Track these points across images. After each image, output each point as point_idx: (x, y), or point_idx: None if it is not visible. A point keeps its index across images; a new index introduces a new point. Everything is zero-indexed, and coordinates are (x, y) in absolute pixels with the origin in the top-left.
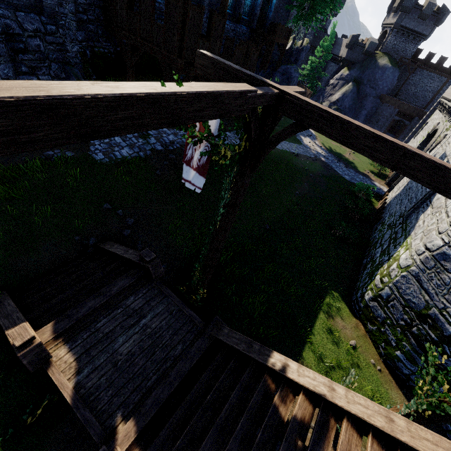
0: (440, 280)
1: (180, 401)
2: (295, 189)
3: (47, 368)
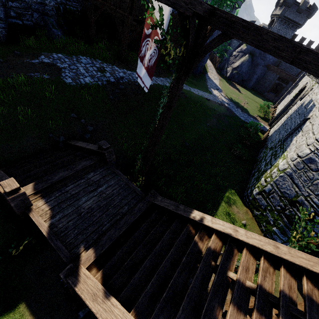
0: (306, 176)
1: (127, 240)
2: (207, 122)
3: (29, 212)
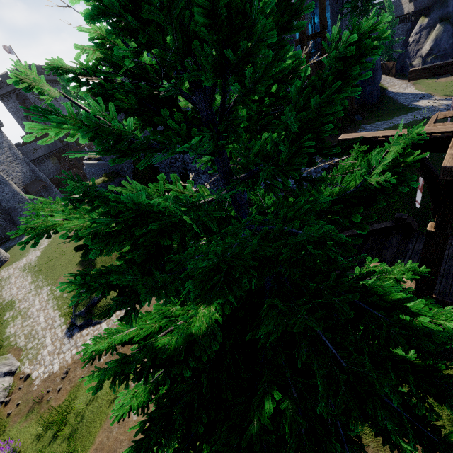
0: None
1: None
2: None
3: None
